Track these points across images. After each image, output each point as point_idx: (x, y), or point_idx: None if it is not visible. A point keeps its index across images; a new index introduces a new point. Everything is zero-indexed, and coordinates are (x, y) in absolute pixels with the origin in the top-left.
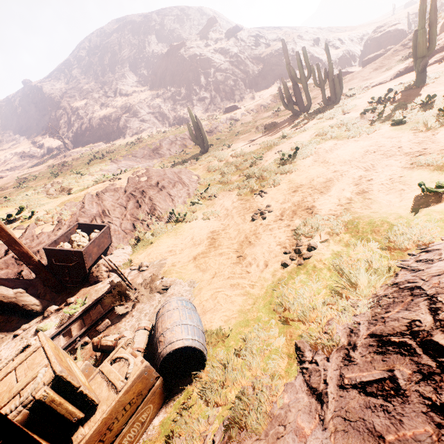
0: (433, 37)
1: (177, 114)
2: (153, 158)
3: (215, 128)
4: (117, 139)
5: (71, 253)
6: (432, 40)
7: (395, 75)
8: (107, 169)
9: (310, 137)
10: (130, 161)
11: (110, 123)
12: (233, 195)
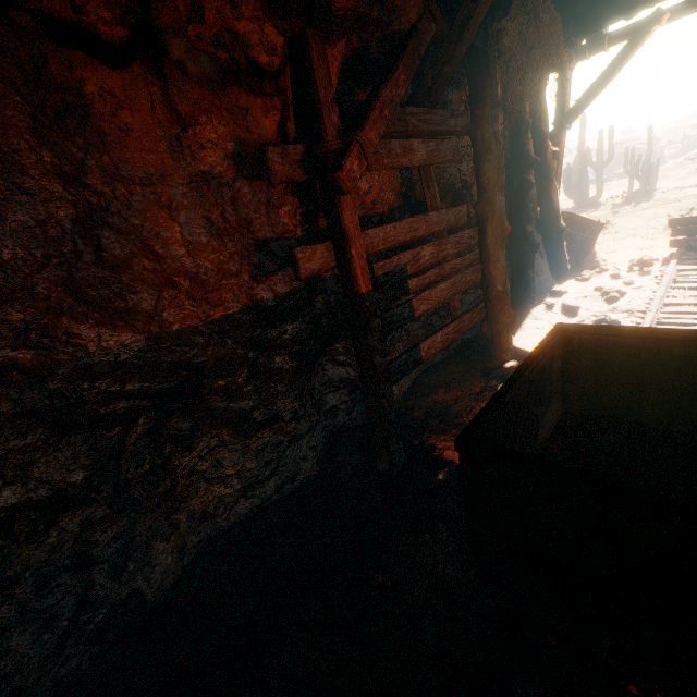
0: None
1: None
2: None
3: None
4: None
5: (590, 225)
6: None
7: None
8: None
9: (669, 211)
10: None
11: None
12: (637, 240)
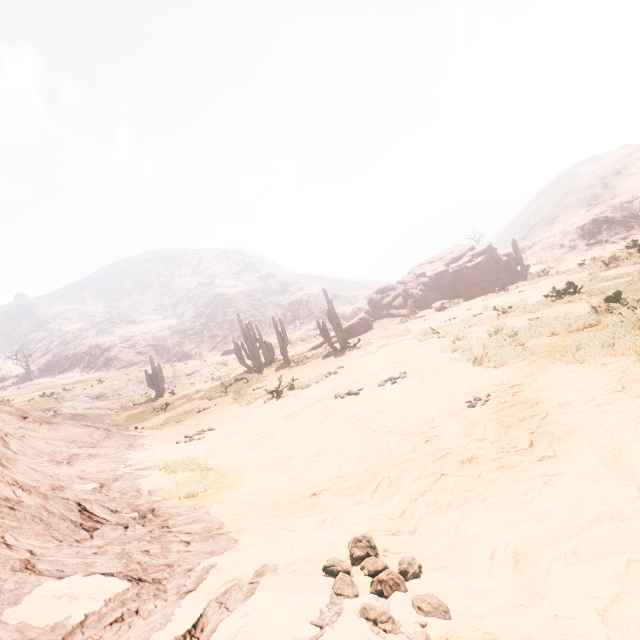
0: (285, 337)
1: (181, 349)
2: (110, 399)
3: (199, 371)
4: (100, 371)
5: None
6: (285, 339)
7: (310, 349)
8: (44, 409)
9: (202, 394)
10: (79, 402)
11: (99, 352)
12: None
